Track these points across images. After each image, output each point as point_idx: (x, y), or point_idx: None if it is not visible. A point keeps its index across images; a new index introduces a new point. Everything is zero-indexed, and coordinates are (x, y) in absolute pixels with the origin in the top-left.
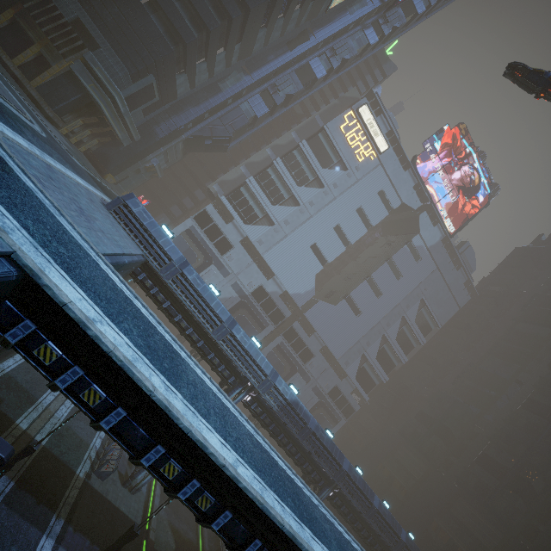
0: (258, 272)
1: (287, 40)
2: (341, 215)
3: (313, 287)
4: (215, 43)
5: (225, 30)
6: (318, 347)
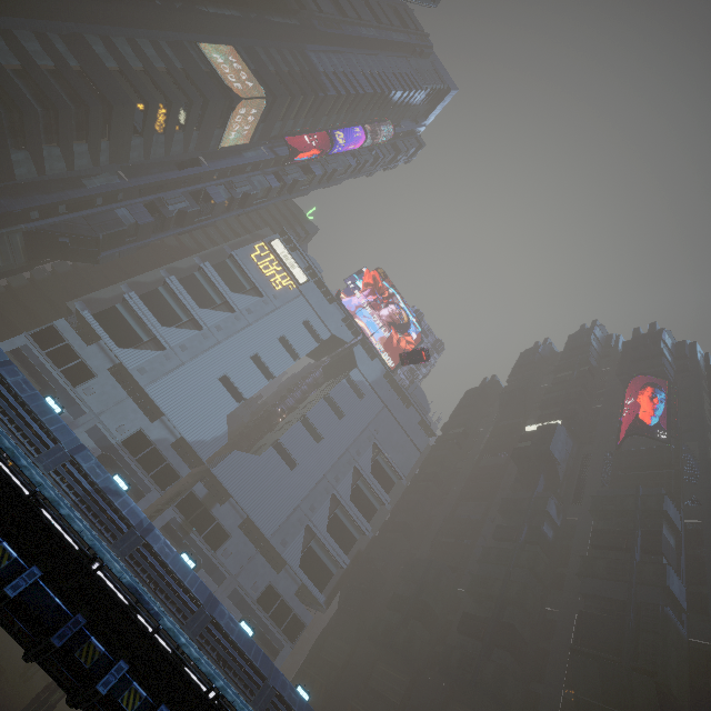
0: (137, 411)
1: (175, 161)
2: (259, 343)
3: (225, 432)
4: (69, 127)
5: (85, 121)
6: (236, 521)
